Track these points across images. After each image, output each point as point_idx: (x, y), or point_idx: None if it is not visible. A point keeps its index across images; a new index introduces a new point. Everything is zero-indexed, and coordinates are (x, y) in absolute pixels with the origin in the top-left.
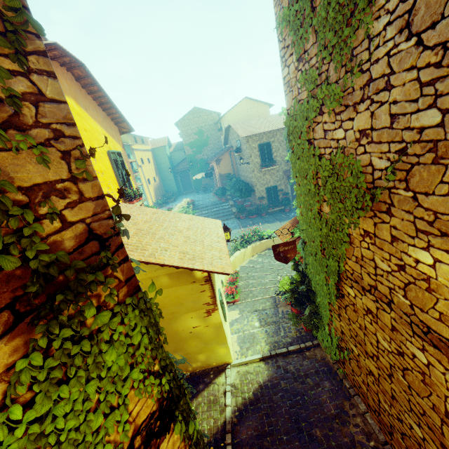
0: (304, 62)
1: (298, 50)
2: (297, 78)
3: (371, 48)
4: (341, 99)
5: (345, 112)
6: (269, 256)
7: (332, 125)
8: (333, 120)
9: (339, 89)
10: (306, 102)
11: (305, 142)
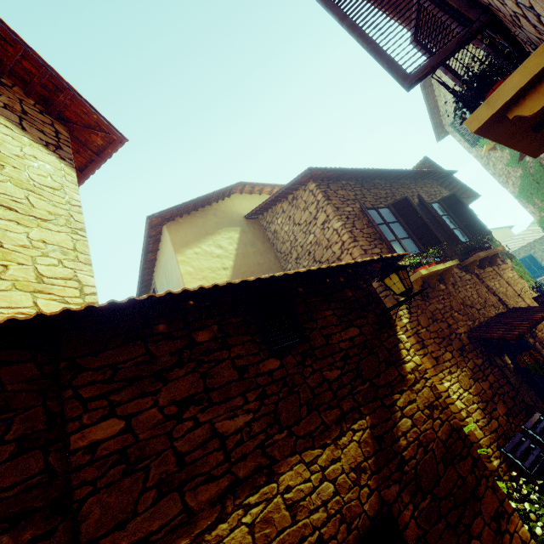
0: (536, 205)
1: (531, 203)
2: (536, 210)
3: None
4: None
5: None
6: None
7: None
8: None
9: None
10: None
11: None
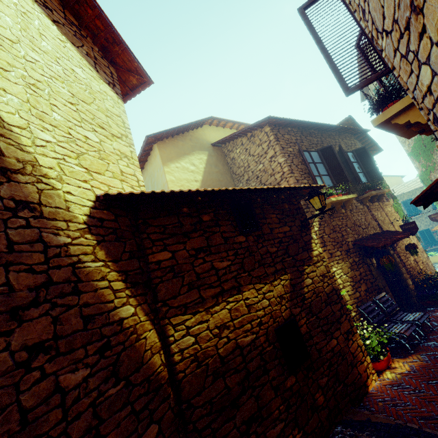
0: (420, 163)
1: (418, 160)
2: (420, 166)
3: (435, 160)
4: (434, 169)
5: (436, 171)
6: (436, 264)
7: (435, 174)
8: (434, 173)
9: (432, 167)
10: (425, 171)
11: (429, 181)
